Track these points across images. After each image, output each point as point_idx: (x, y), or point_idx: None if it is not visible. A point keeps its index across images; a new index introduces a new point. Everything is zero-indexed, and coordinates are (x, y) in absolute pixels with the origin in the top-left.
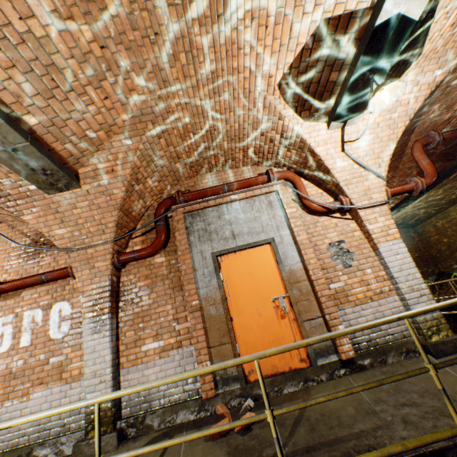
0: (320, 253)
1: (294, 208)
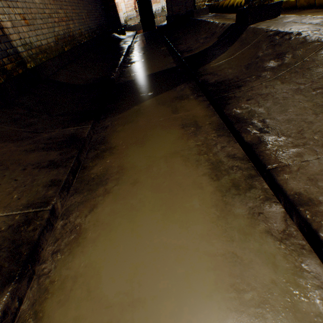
0: None
1: None
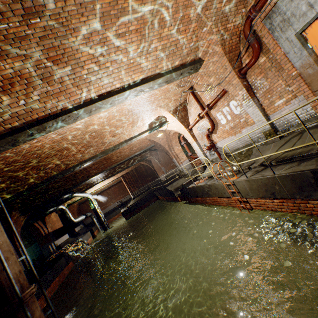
0: None
1: None
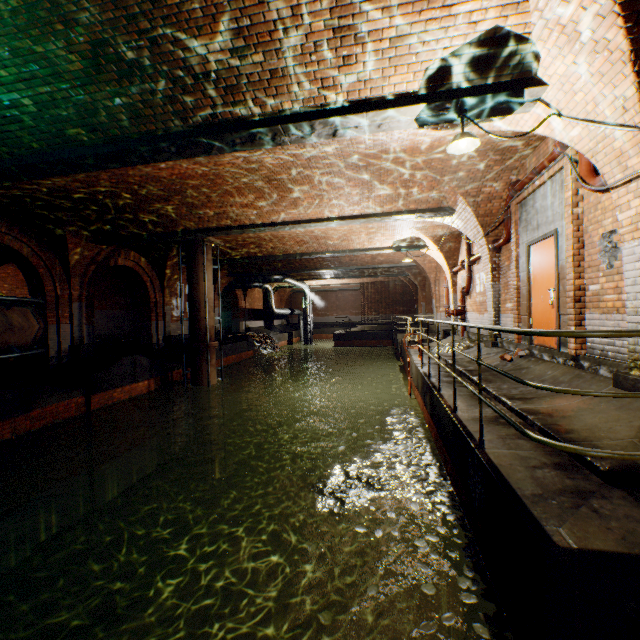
0: (591, 247)
1: (569, 191)
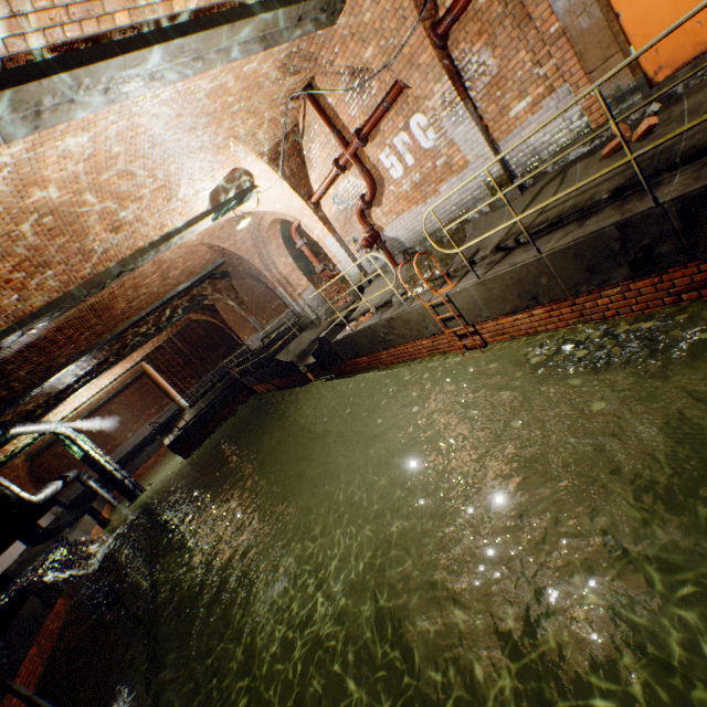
0: None
1: None
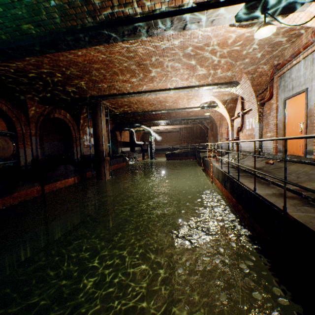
0: None
1: None
